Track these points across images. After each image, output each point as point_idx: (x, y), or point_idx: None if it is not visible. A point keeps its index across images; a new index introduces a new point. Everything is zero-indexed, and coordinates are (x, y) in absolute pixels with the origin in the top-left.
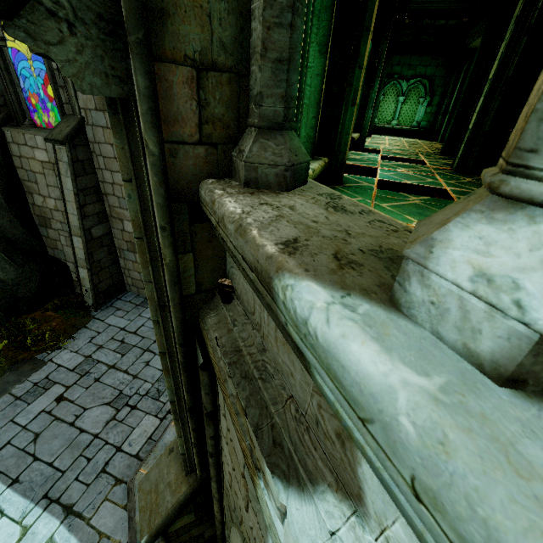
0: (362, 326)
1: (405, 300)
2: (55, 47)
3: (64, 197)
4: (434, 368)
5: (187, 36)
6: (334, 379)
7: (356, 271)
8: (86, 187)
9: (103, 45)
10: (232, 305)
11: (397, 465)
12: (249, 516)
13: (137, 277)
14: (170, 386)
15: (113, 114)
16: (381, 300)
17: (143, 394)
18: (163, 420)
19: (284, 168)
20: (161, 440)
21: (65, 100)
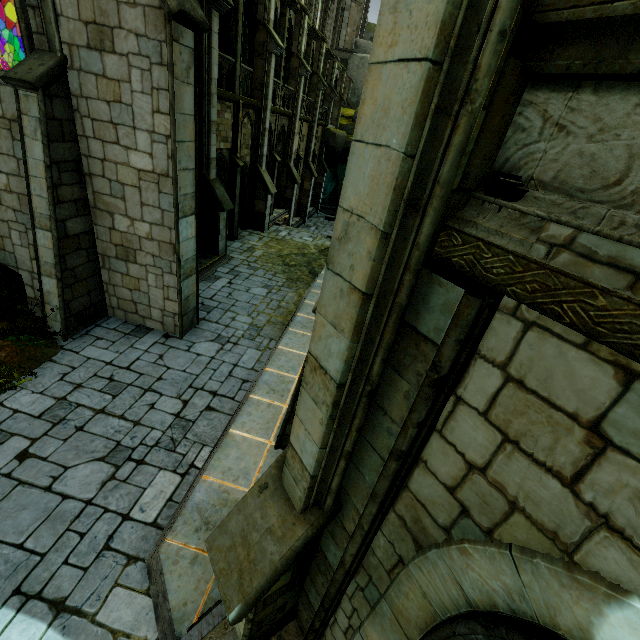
0: None
1: None
2: None
3: (28, 169)
4: None
5: None
6: None
7: None
8: (63, 159)
9: None
10: (527, 200)
11: None
12: (588, 485)
13: (126, 297)
14: (349, 357)
15: None
16: None
17: (152, 445)
18: (185, 476)
19: None
20: (190, 500)
21: (36, 28)
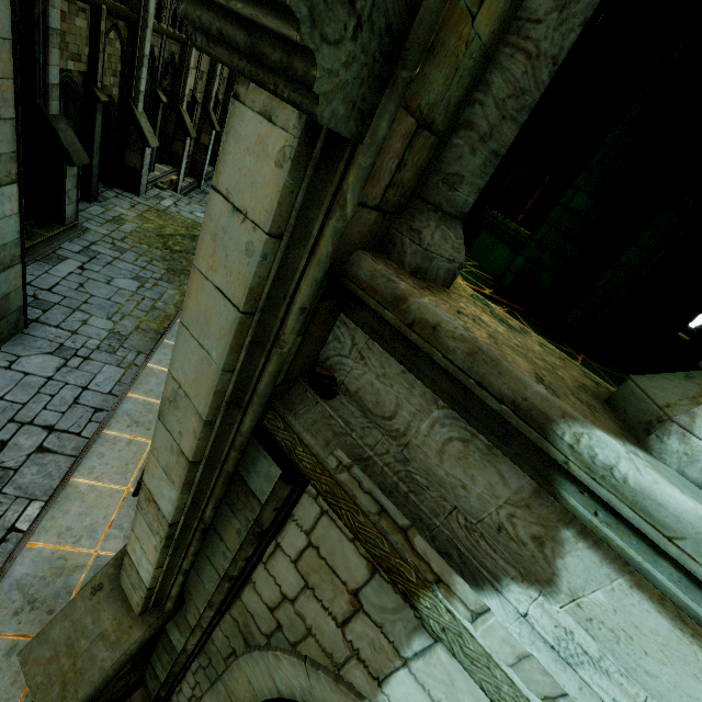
0: (657, 472)
1: (658, 447)
2: (328, 46)
3: None
4: (701, 499)
5: (431, 84)
6: (640, 511)
7: (600, 414)
8: None
9: (371, 65)
10: (337, 402)
11: (701, 562)
12: (349, 630)
13: None
14: (181, 504)
15: (304, 143)
16: (637, 445)
17: None
18: (0, 544)
19: (458, 266)
20: (7, 577)
21: None
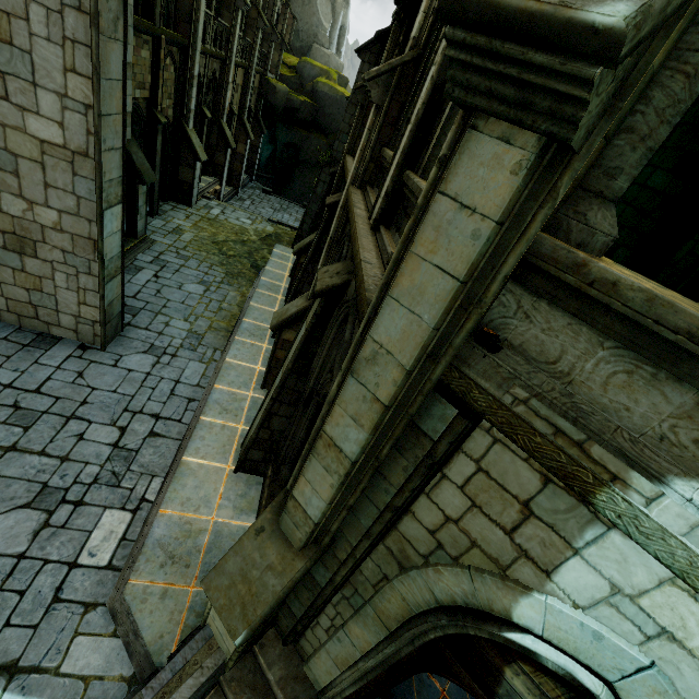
0: None
1: None
2: (596, 97)
3: None
4: None
5: None
6: None
7: None
8: None
9: (605, 103)
10: (502, 355)
11: None
12: (519, 535)
13: (20, 298)
14: (365, 445)
15: (538, 157)
16: None
17: (90, 483)
18: (137, 512)
19: (612, 239)
20: (149, 537)
21: None
